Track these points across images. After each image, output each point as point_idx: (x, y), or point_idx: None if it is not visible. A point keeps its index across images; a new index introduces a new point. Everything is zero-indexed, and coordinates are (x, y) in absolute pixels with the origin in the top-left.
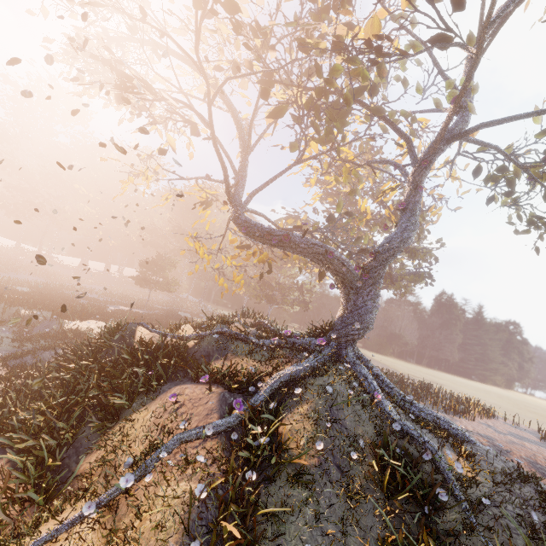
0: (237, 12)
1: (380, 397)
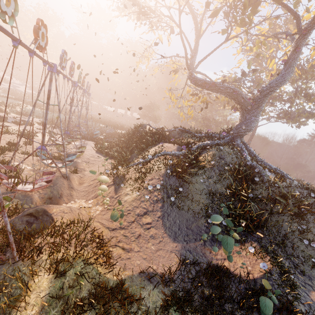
0: None
1: (245, 154)
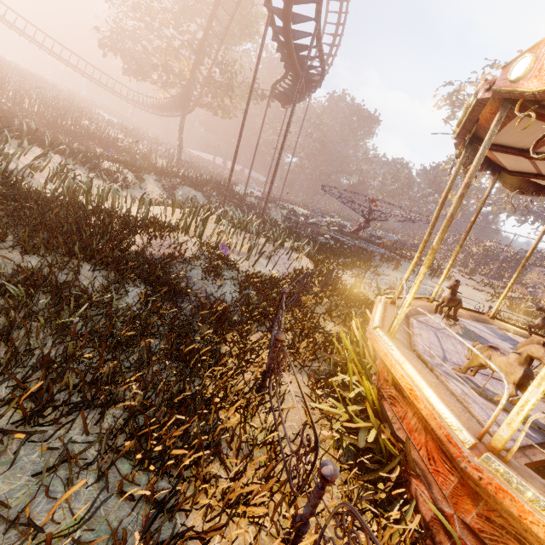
0: None
1: None
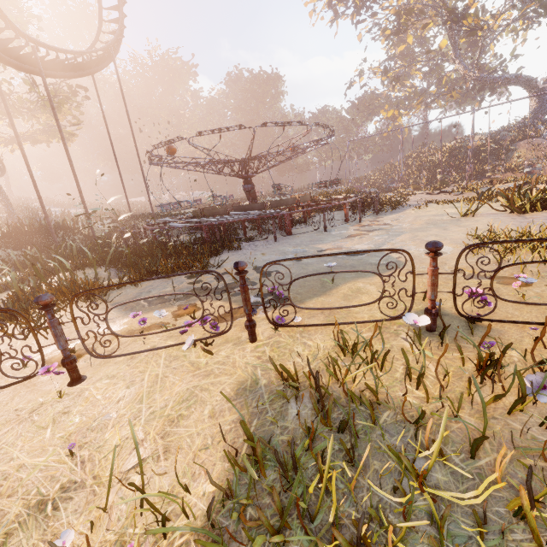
0: None
1: None
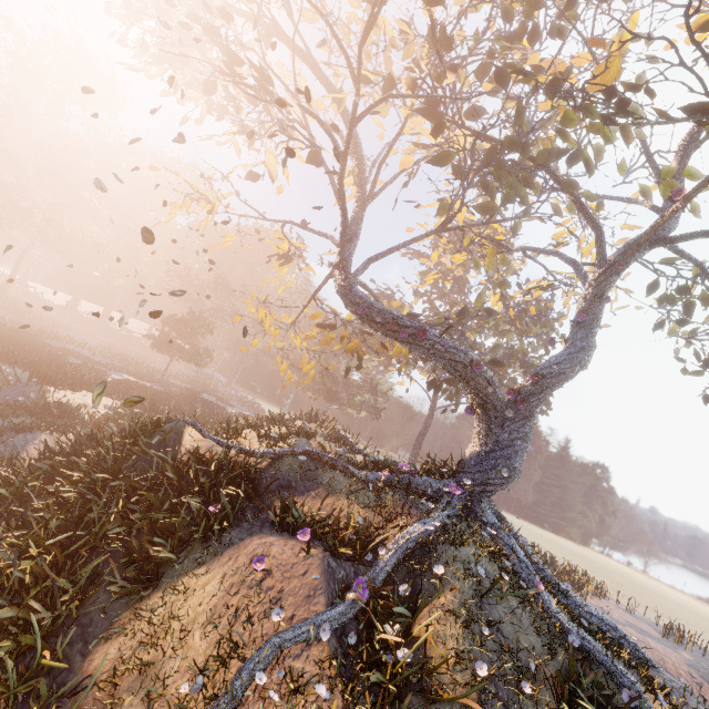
0: (438, 4)
1: (542, 587)
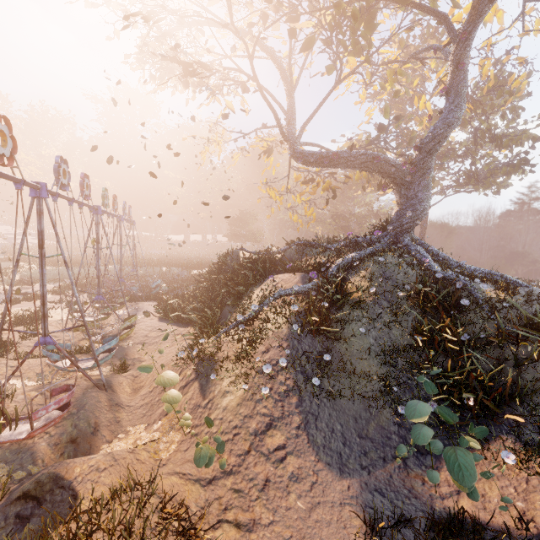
0: None
1: (427, 261)
